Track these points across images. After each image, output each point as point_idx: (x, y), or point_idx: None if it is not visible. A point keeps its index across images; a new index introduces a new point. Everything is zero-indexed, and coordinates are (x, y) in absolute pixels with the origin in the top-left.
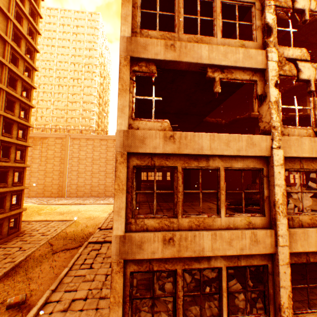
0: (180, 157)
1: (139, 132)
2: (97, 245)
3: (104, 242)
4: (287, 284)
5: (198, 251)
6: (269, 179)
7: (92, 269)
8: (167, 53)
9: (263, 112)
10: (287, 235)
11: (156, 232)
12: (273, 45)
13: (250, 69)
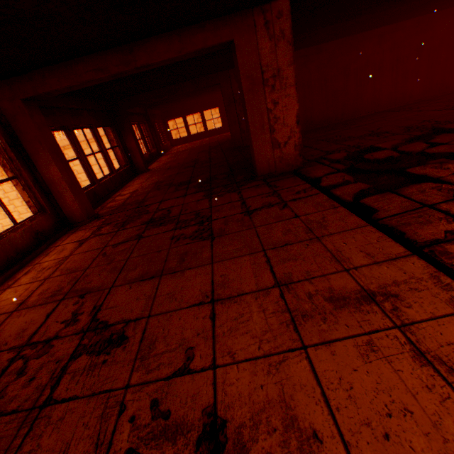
0: None
1: None
2: None
3: None
4: None
5: None
6: None
7: None
8: None
9: None
10: None
11: None
12: None
13: None
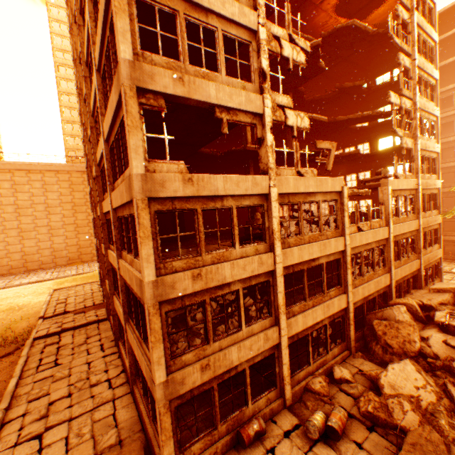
0: (198, 199)
1: (158, 175)
2: (52, 338)
3: (63, 332)
4: (282, 289)
5: (222, 280)
6: (269, 212)
7: (62, 365)
8: (176, 87)
9: (262, 154)
10: (281, 254)
11: (185, 271)
12: (268, 91)
13: (251, 112)
